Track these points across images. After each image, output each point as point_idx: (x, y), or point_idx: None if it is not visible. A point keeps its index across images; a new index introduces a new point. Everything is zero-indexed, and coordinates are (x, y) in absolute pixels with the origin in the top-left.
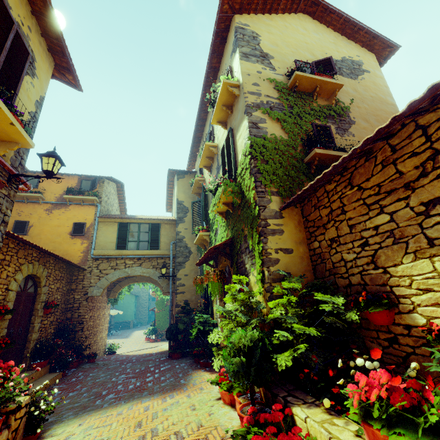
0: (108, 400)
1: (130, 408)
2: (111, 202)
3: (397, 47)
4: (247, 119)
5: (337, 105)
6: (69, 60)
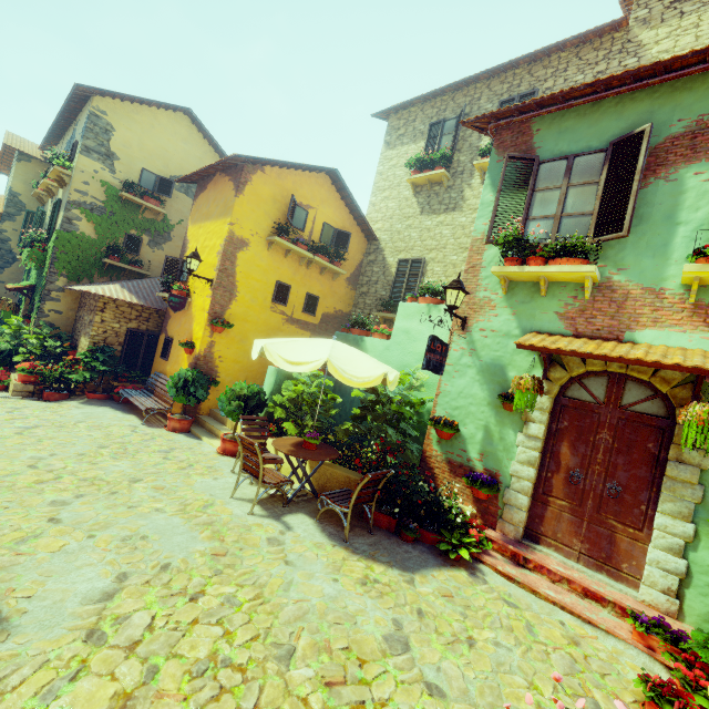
0: None
1: None
2: None
3: None
4: (64, 213)
5: (162, 222)
6: None
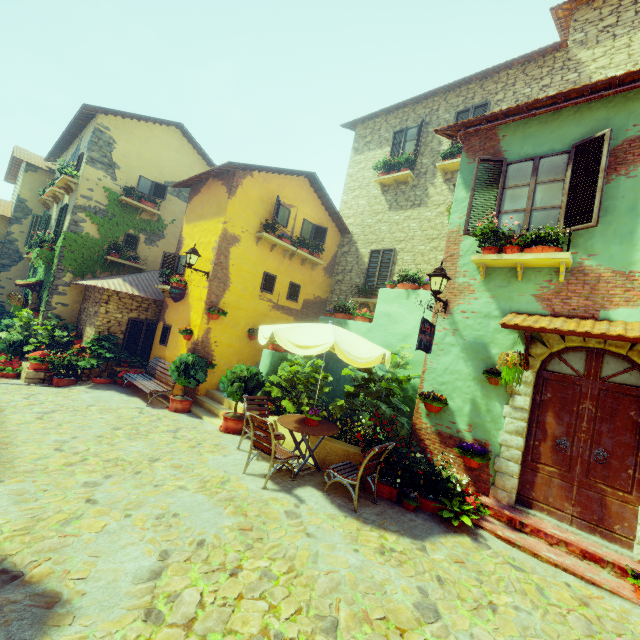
0: None
1: None
2: None
3: None
4: (71, 216)
5: (157, 222)
6: None
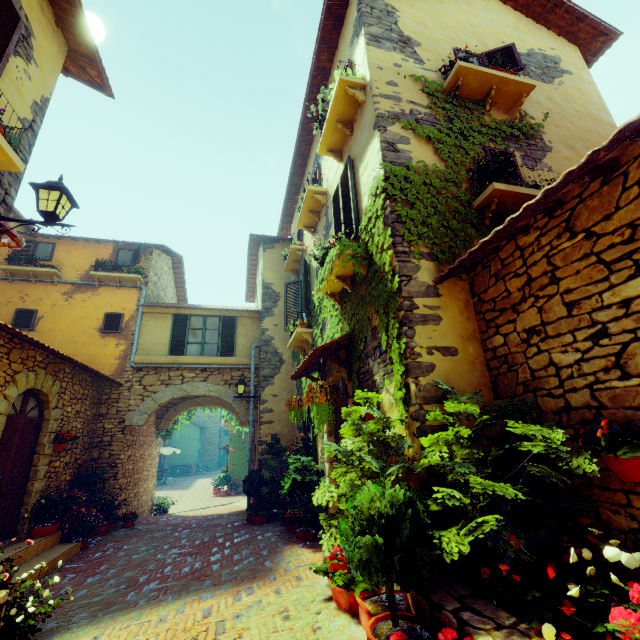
0: (147, 593)
1: (180, 611)
2: (164, 285)
3: (615, 34)
4: (378, 136)
5: (523, 121)
6: (89, 40)
